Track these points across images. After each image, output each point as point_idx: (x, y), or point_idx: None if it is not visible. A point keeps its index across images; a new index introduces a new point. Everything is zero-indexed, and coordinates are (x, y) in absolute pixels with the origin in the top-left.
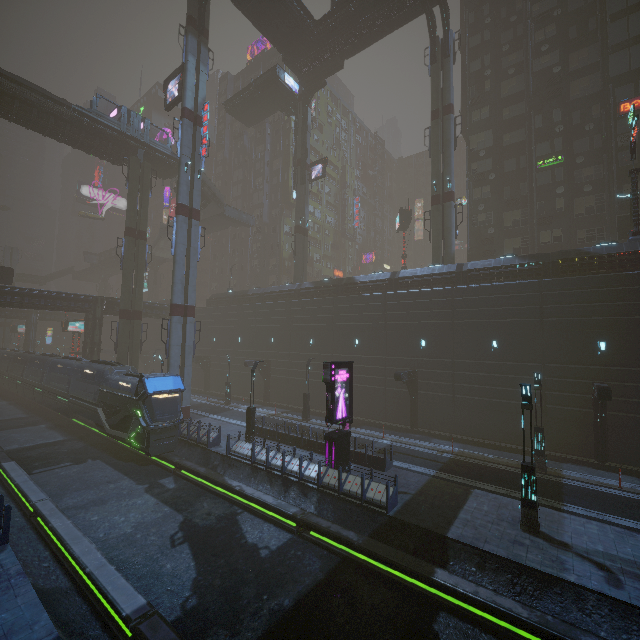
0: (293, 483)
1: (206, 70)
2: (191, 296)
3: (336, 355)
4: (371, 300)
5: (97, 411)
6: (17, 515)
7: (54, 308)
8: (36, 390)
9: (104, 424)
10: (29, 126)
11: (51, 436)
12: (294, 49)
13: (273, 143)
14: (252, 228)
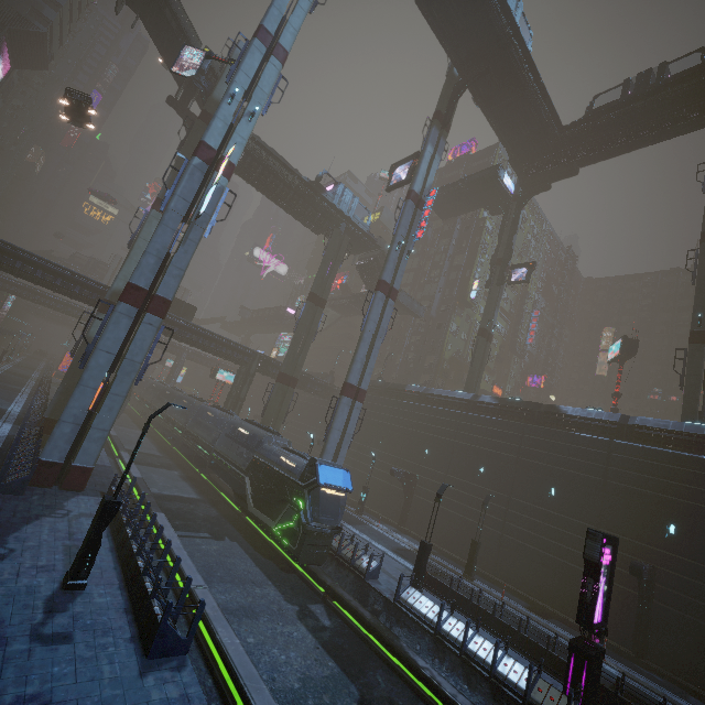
0: (511, 702)
1: (439, 159)
2: (366, 379)
3: (516, 499)
4: (585, 443)
5: (243, 480)
6: (170, 595)
7: (219, 354)
8: (176, 430)
9: (249, 499)
10: (261, 189)
11: (185, 489)
12: (526, 151)
13: (460, 238)
14: (415, 319)
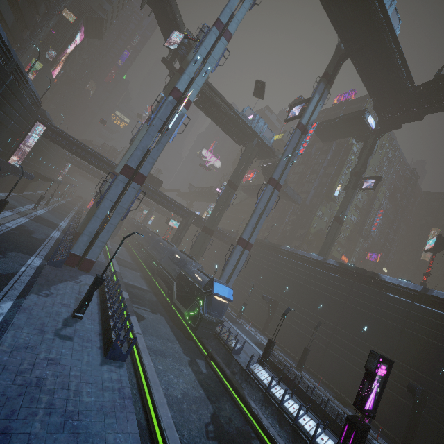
0: (302, 441)
1: (322, 104)
2: (253, 237)
3: (339, 329)
4: (393, 301)
5: (173, 283)
6: (123, 334)
7: (171, 210)
8: (142, 250)
9: (174, 294)
10: (208, 115)
11: (142, 283)
12: (386, 101)
13: (333, 155)
14: (295, 204)
